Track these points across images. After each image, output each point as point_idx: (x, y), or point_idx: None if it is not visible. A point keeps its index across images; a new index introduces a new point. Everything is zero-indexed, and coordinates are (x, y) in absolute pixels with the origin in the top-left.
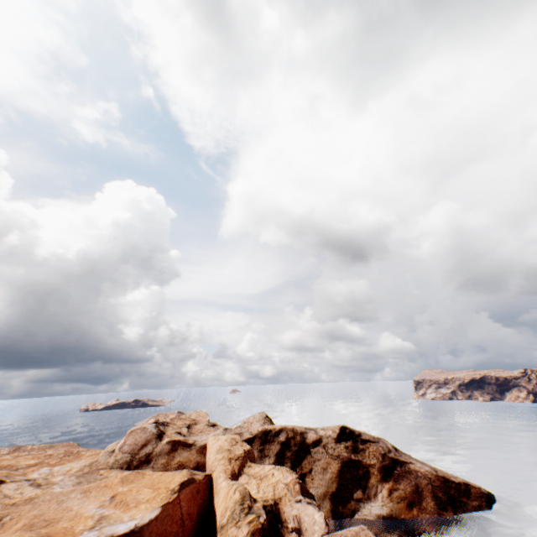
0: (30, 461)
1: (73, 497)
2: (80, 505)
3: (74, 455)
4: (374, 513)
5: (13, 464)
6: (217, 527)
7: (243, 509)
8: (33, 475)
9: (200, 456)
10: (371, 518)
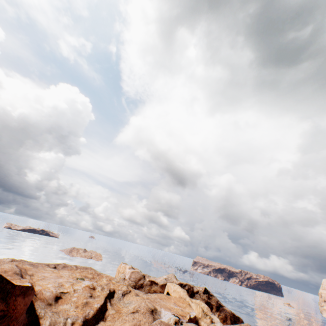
0: (89, 275)
1: (160, 300)
2: (167, 304)
3: (100, 275)
4: None
5: (86, 275)
6: (197, 318)
7: (204, 314)
8: None
9: (161, 289)
10: None
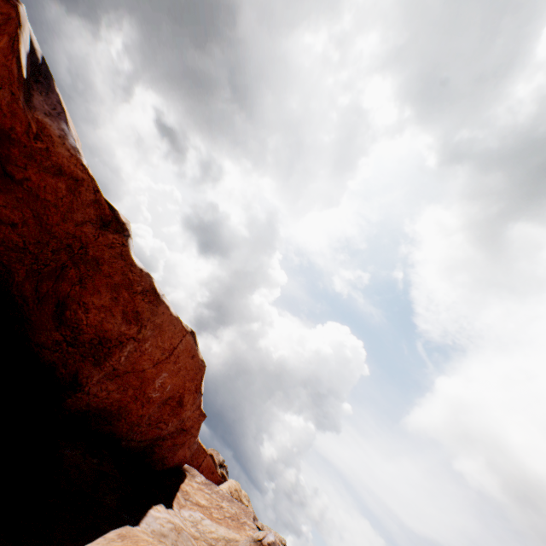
0: None
1: None
2: None
3: None
4: None
5: None
6: None
7: None
8: None
9: None
10: None
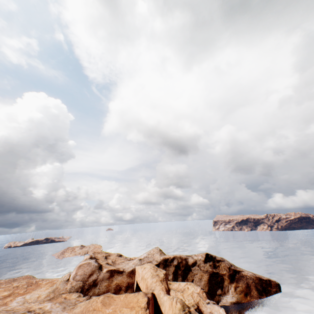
0: (4, 293)
1: None
2: None
3: (34, 284)
4: (229, 301)
5: None
6: None
7: (186, 313)
8: (13, 304)
9: (129, 279)
10: (227, 304)
